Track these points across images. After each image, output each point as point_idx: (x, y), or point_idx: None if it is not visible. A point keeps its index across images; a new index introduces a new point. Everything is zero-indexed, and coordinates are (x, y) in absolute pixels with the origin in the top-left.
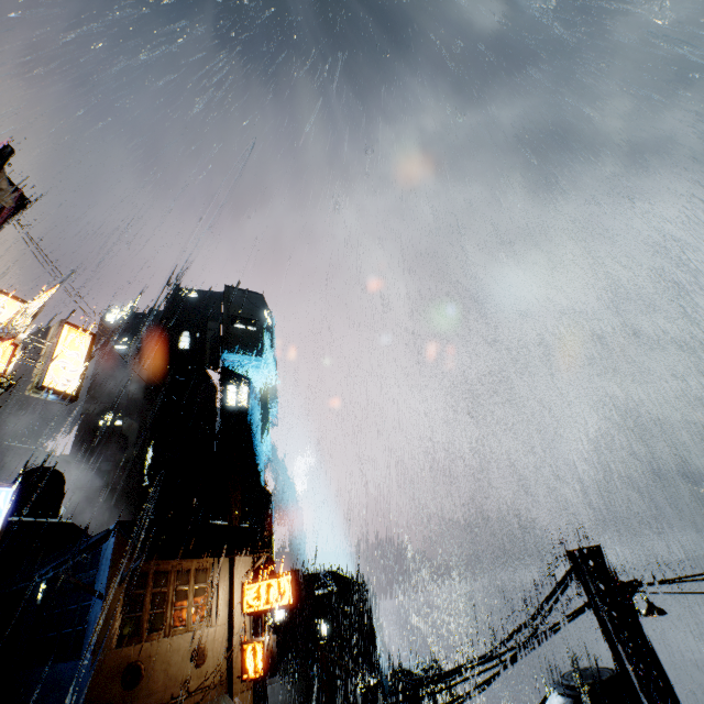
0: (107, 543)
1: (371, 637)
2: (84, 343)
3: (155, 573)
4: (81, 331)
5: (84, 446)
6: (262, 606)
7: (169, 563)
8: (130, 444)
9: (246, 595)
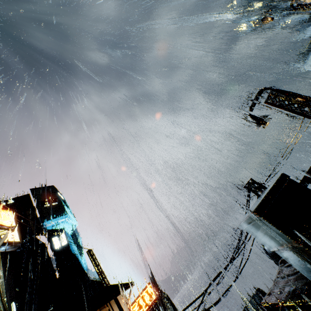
0: None
1: None
2: (10, 215)
3: None
4: (6, 210)
5: None
6: (144, 309)
7: None
8: None
9: None
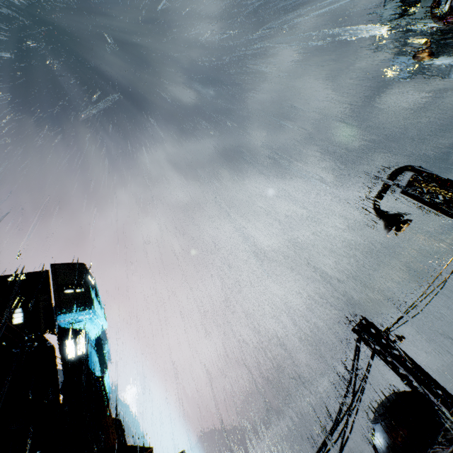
0: None
1: None
2: None
3: None
4: None
5: None
6: None
7: None
8: None
9: None
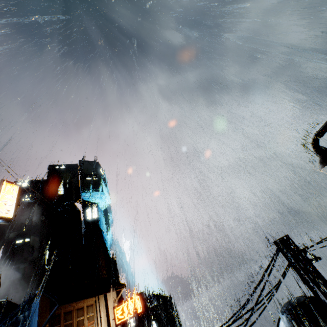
0: (34, 302)
1: (179, 324)
2: (15, 190)
3: (64, 313)
4: (13, 184)
5: (7, 256)
6: (126, 317)
7: (72, 306)
8: (35, 250)
9: (116, 314)
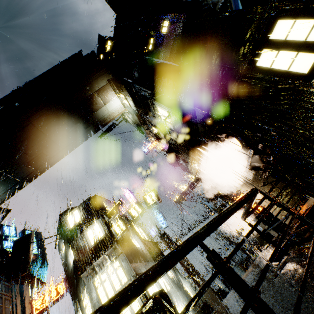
0: None
1: None
2: None
3: None
4: None
5: None
6: None
7: None
8: None
9: None
